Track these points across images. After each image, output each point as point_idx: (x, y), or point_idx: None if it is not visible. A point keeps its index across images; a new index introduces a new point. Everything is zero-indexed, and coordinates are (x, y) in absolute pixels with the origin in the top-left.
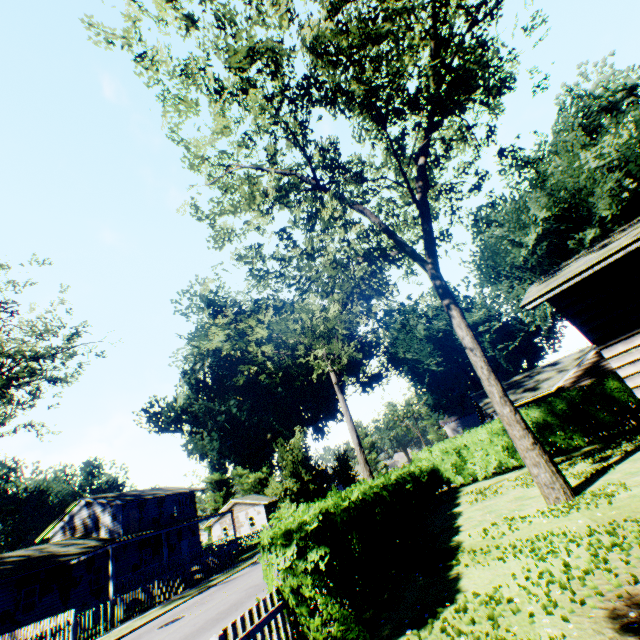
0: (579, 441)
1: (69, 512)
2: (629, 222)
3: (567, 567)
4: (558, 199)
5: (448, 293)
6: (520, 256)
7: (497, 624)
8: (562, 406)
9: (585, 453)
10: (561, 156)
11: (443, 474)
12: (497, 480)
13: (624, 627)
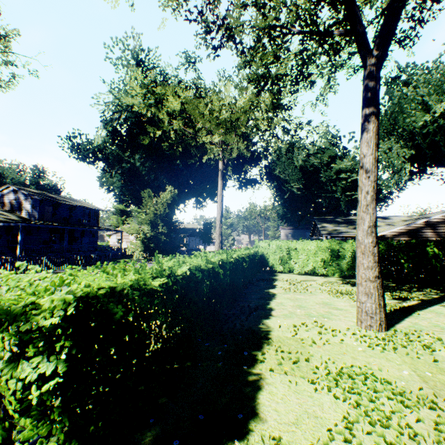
0: None
1: (0, 192)
2: None
3: None
4: None
5: (376, 101)
6: (421, 121)
7: None
8: (382, 249)
9: None
10: None
11: (271, 261)
12: (307, 279)
13: None
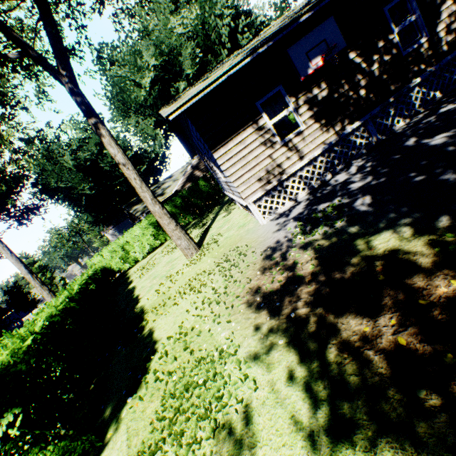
0: (190, 219)
1: None
2: (211, 71)
3: (216, 290)
4: (162, 51)
5: (94, 112)
6: (142, 96)
7: (193, 350)
8: (180, 201)
9: (194, 225)
10: (158, 16)
11: (115, 267)
12: (152, 256)
13: (258, 308)
